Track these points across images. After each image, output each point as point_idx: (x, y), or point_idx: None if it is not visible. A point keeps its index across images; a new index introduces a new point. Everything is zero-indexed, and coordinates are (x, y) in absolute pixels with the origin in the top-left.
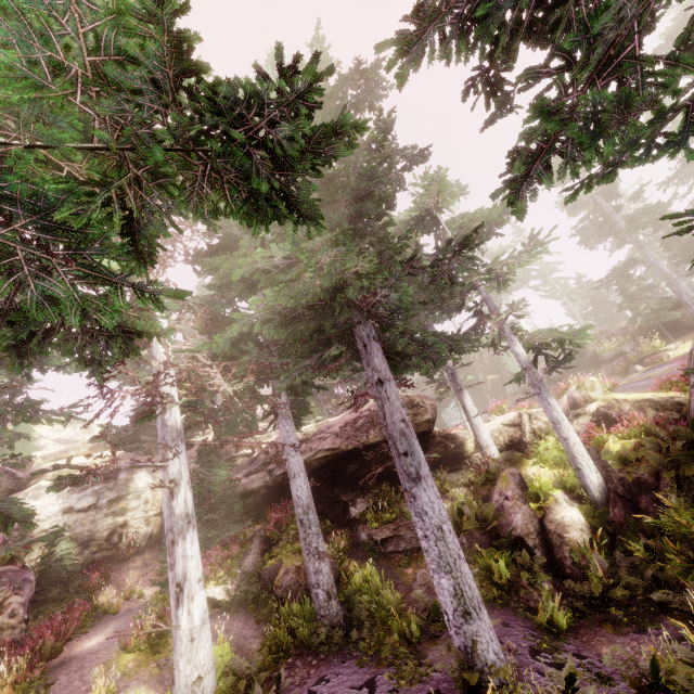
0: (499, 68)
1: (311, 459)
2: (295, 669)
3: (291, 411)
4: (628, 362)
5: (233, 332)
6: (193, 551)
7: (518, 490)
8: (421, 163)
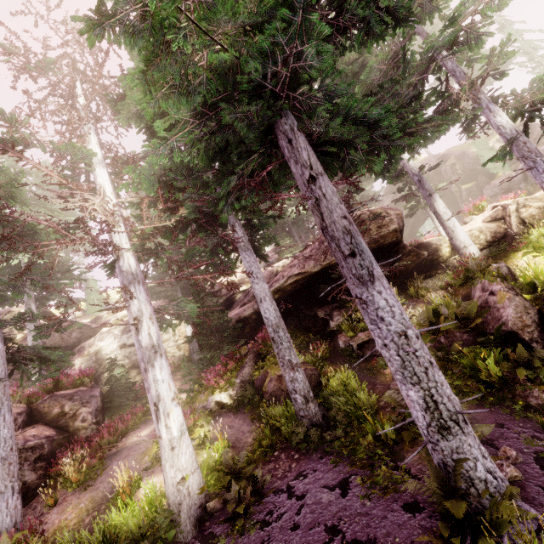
0: None
1: (284, 285)
2: (279, 462)
3: (253, 244)
4: None
5: (153, 166)
6: (163, 376)
7: (507, 283)
8: None
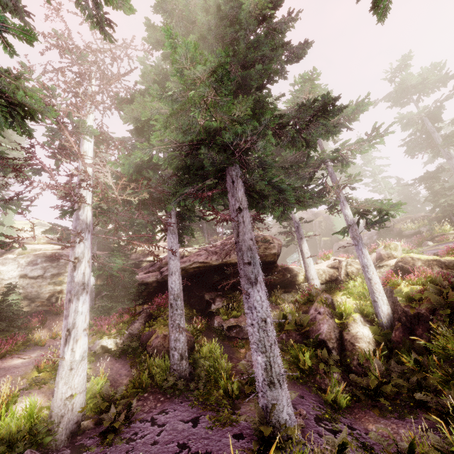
0: None
1: (189, 267)
2: (147, 401)
3: (178, 230)
4: (423, 239)
5: (136, 158)
6: (83, 309)
7: (329, 309)
8: (300, 55)
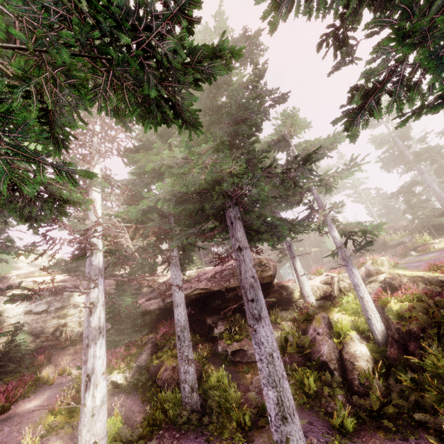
0: (347, 28)
1: (190, 294)
2: (163, 439)
3: (179, 261)
4: (406, 249)
5: (143, 205)
6: (101, 353)
7: (327, 329)
8: (282, 103)
